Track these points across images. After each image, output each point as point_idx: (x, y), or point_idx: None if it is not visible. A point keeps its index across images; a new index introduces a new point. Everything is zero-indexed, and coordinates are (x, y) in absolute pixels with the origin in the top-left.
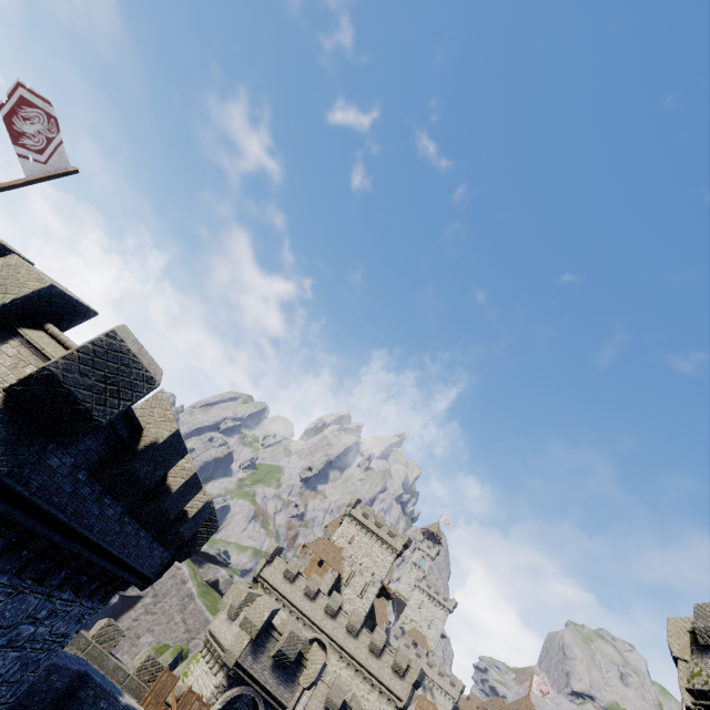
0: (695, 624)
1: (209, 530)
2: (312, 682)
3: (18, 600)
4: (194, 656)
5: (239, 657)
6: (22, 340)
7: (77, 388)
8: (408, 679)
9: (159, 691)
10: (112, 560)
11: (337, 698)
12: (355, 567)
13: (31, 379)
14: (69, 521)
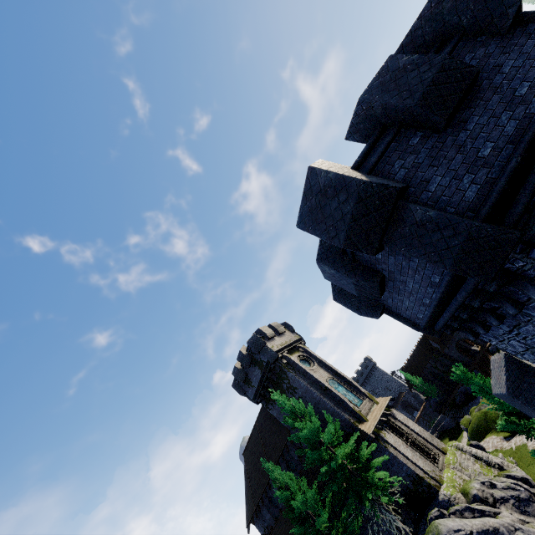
0: (265, 332)
1: None
2: None
3: None
4: None
5: None
6: None
7: None
8: None
9: None
10: None
11: None
12: None
13: None
14: None
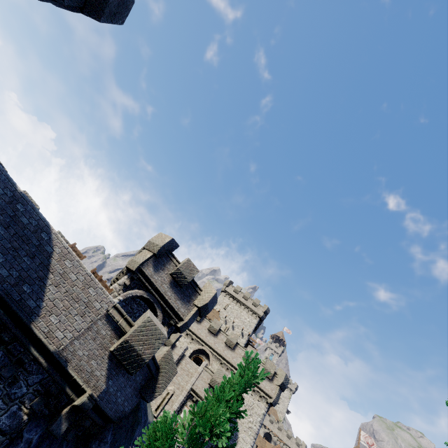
0: None
1: None
2: (205, 304)
3: None
4: None
5: (141, 264)
6: None
7: None
8: (276, 382)
9: None
10: None
11: (220, 379)
12: (229, 325)
13: None
14: None
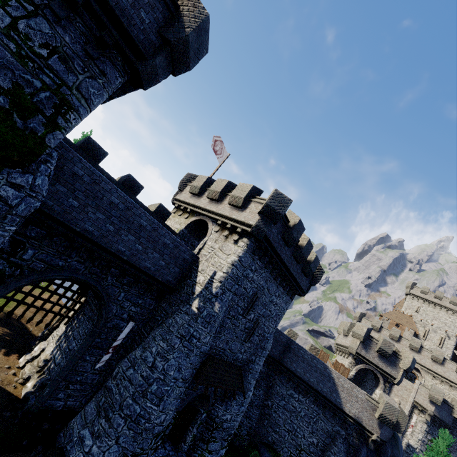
0: None
1: (320, 273)
2: (408, 367)
3: (271, 285)
4: None
5: (356, 349)
6: (253, 202)
7: (274, 206)
8: None
9: (322, 359)
10: (291, 276)
11: (437, 396)
12: (427, 327)
13: (264, 207)
14: (279, 253)
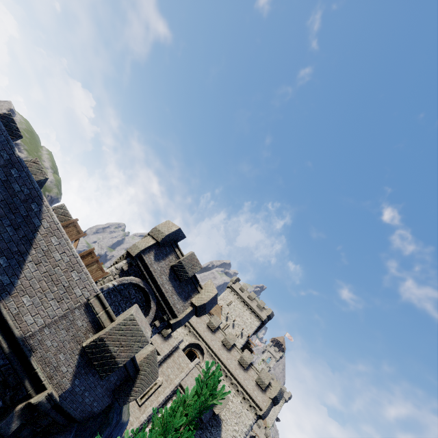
0: None
1: None
2: (203, 303)
3: None
4: None
5: (142, 250)
6: None
7: None
8: (269, 394)
9: None
10: None
11: None
12: (229, 322)
13: None
14: None
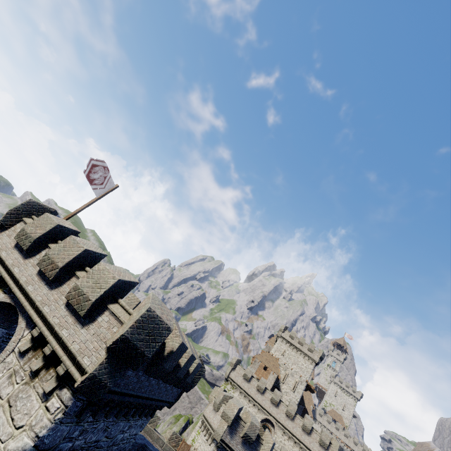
0: None
1: (200, 373)
2: None
3: (116, 426)
4: (196, 422)
5: (222, 435)
6: (110, 311)
7: (137, 342)
8: None
9: None
10: (155, 400)
11: None
12: (288, 371)
13: (118, 341)
14: (136, 393)
